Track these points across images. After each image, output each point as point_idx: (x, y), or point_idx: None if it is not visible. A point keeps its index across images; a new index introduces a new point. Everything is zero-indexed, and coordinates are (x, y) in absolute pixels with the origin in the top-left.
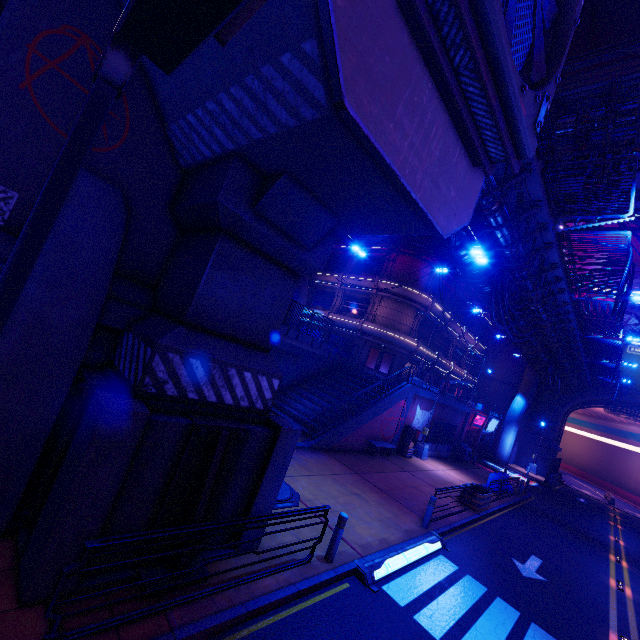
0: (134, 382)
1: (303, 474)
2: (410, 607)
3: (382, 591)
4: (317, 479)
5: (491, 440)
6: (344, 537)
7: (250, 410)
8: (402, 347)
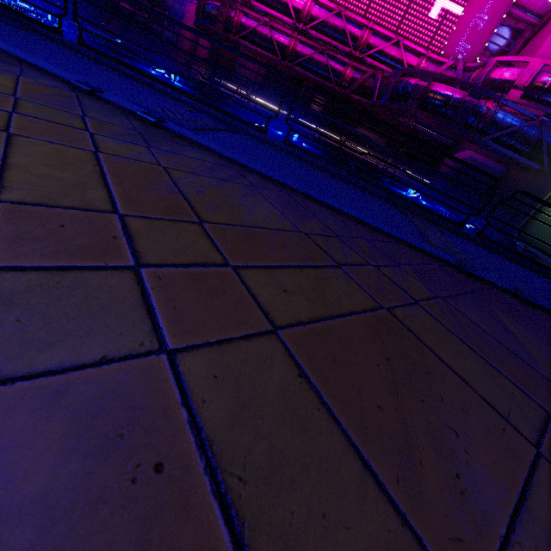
0: None
1: None
2: None
3: None
4: None
5: None
6: None
7: None
8: None
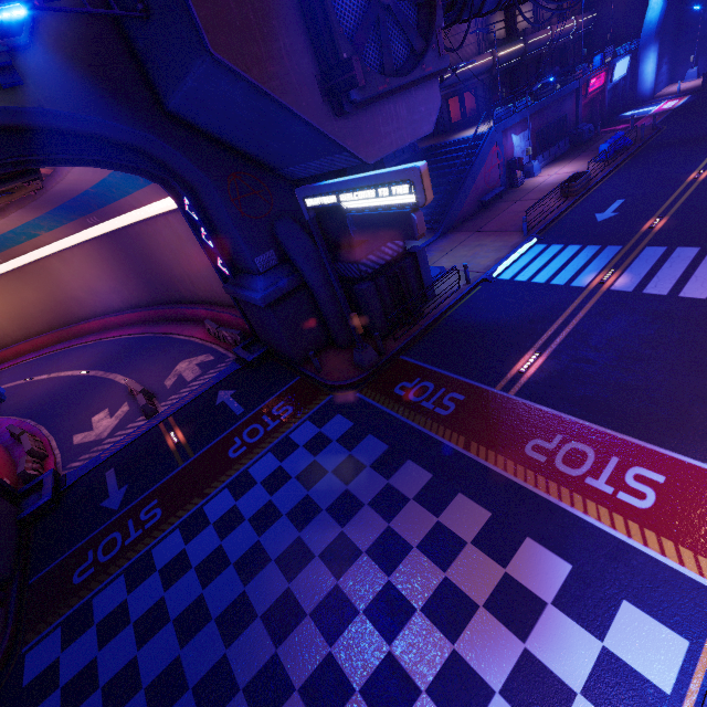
0: (359, 277)
1: (442, 256)
2: (512, 278)
3: (498, 280)
4: (451, 253)
5: (626, 84)
6: (474, 271)
7: (399, 255)
8: (477, 75)
